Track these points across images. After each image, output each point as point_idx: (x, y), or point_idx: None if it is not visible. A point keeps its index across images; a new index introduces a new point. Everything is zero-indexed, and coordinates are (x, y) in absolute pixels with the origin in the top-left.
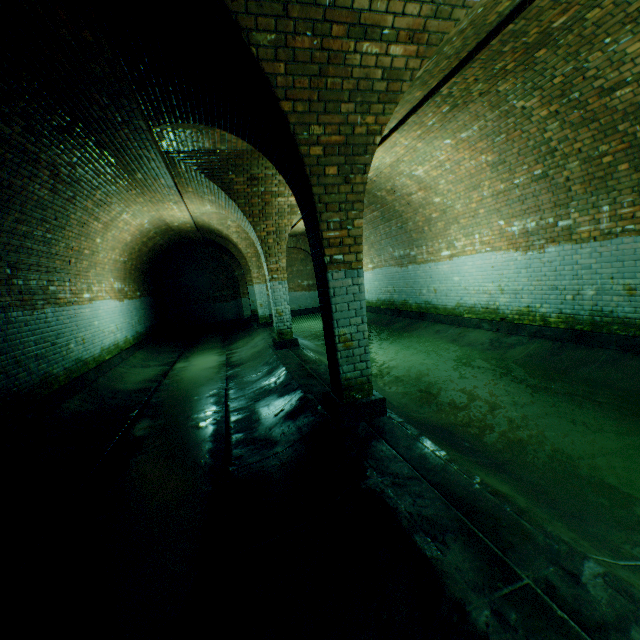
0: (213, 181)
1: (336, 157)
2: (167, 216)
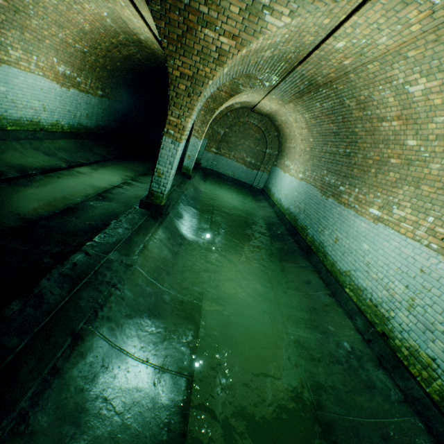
0: None
1: None
2: (125, 17)
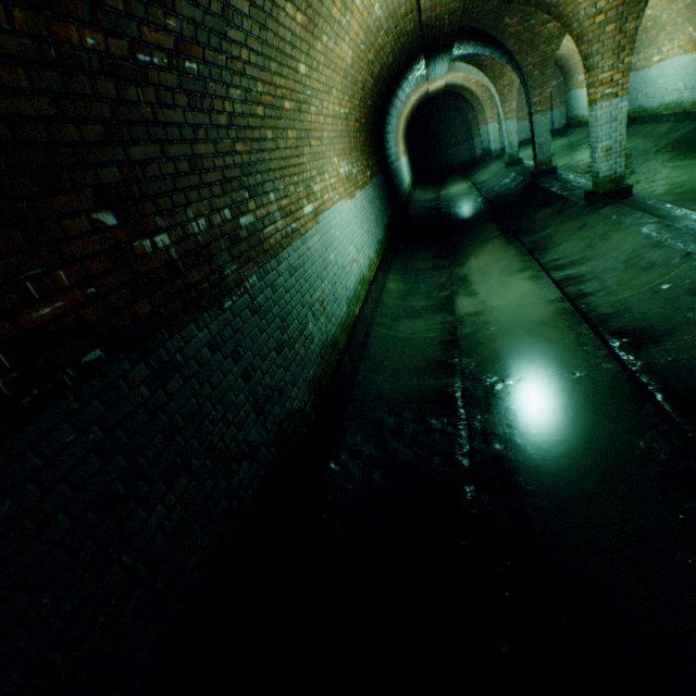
0: (471, 66)
1: (537, 67)
2: (430, 89)
